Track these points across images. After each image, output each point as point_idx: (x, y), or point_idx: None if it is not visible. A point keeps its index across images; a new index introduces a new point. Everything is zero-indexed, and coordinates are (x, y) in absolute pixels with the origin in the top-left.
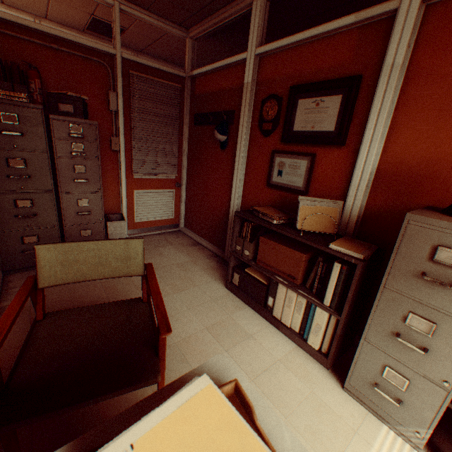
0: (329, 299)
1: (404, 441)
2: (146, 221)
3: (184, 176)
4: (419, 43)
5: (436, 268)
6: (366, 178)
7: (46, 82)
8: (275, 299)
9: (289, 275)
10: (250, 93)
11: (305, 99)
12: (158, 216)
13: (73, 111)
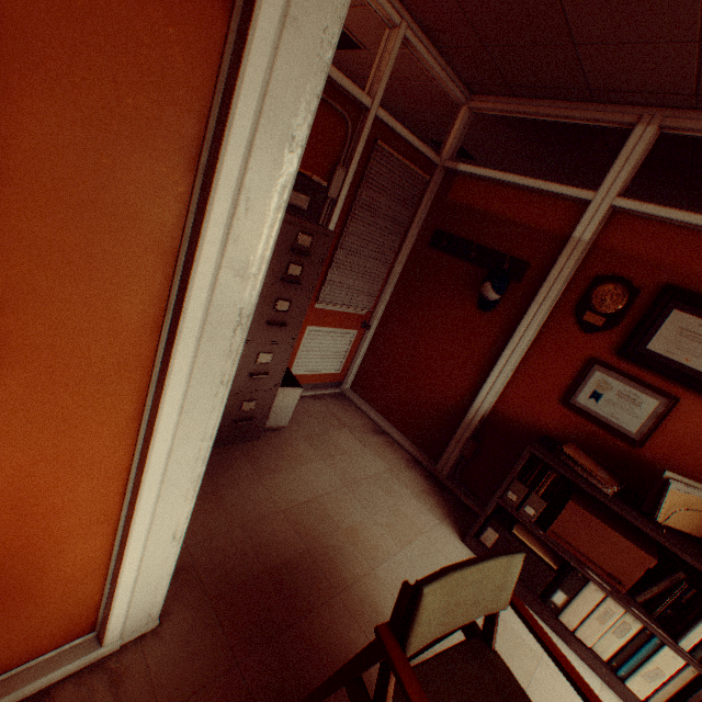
0: (692, 642)
1: None
2: (304, 374)
3: (379, 313)
4: None
5: None
6: None
7: None
8: (571, 599)
9: (609, 574)
10: (578, 256)
11: (687, 314)
12: (321, 368)
13: (306, 206)
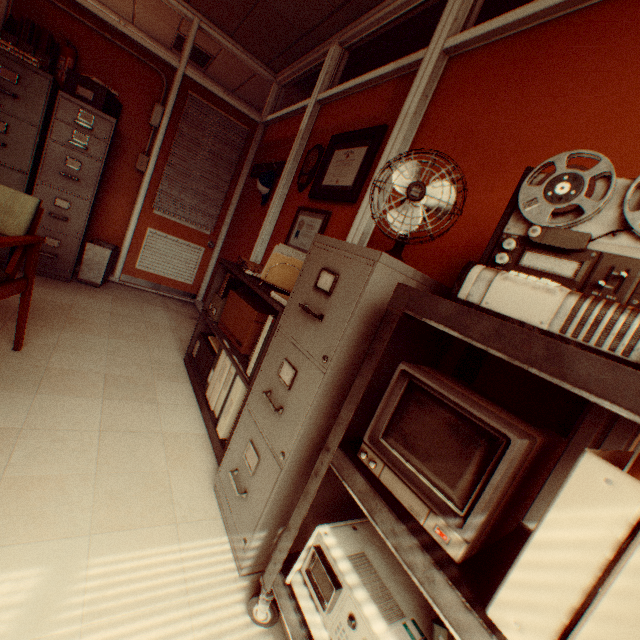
0: (252, 365)
1: (233, 560)
2: (152, 273)
3: (223, 236)
4: (436, 95)
5: (316, 297)
6: (358, 238)
7: (84, 68)
8: (214, 372)
9: (238, 341)
10: (301, 141)
11: (340, 151)
12: (171, 273)
13: (93, 99)
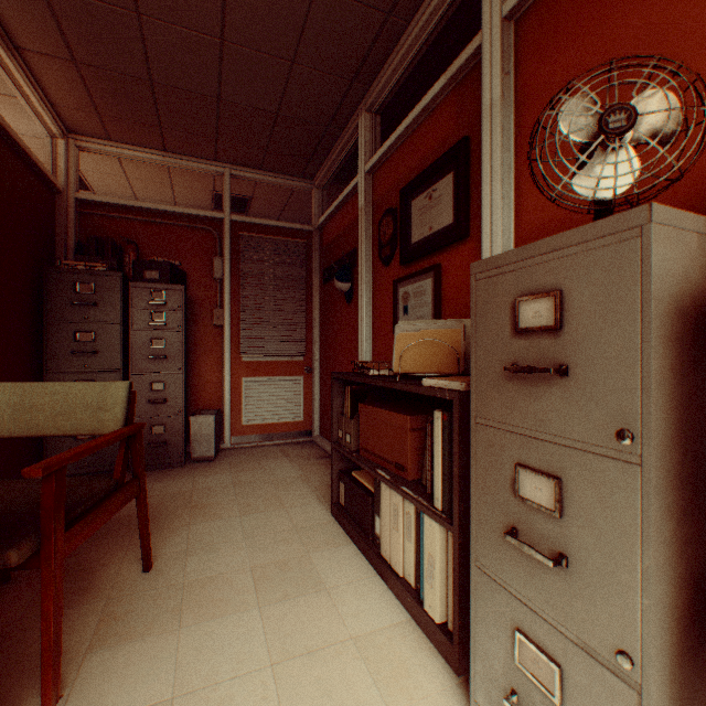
0: (439, 492)
1: None
2: (259, 423)
3: (316, 355)
4: (519, 65)
5: (527, 344)
6: None
7: (146, 256)
8: (381, 518)
9: (396, 465)
10: (365, 218)
11: (417, 198)
12: (278, 416)
13: (159, 277)
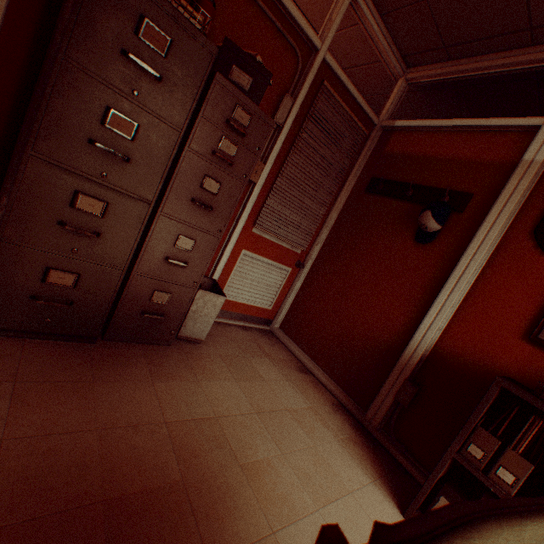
0: None
1: None
2: (234, 301)
3: (313, 254)
4: None
5: None
6: None
7: (211, 34)
8: None
9: None
10: (532, 177)
11: None
12: (253, 299)
13: (248, 87)
